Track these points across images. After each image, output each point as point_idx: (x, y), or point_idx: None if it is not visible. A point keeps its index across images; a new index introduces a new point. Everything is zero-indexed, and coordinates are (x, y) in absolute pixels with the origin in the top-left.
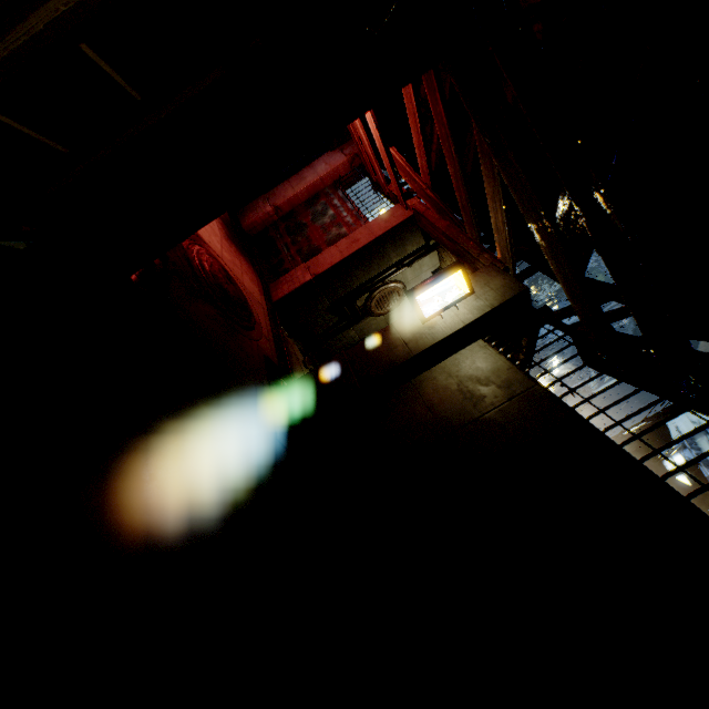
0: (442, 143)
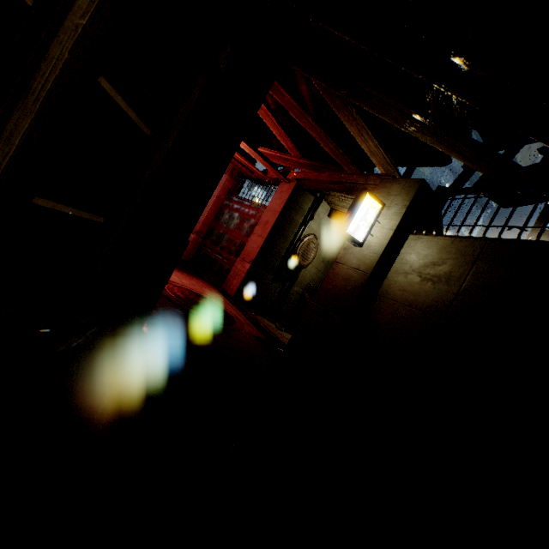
0: (299, 121)
